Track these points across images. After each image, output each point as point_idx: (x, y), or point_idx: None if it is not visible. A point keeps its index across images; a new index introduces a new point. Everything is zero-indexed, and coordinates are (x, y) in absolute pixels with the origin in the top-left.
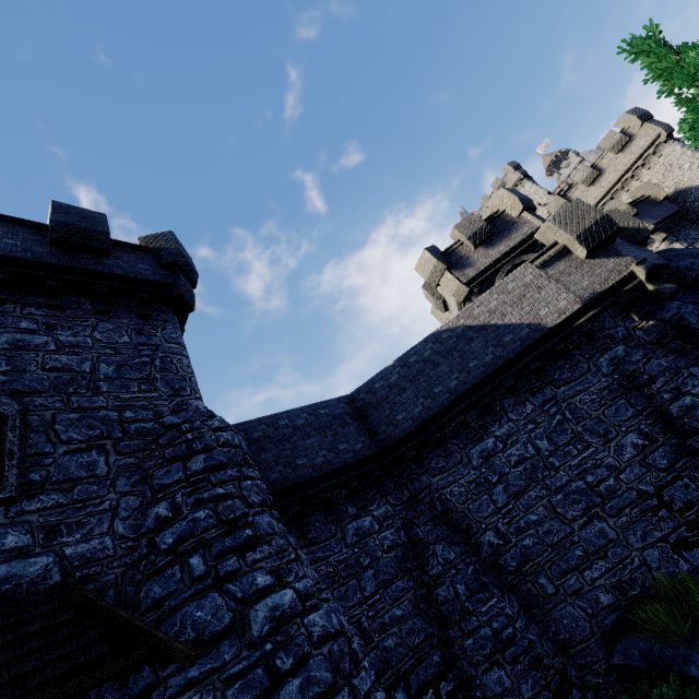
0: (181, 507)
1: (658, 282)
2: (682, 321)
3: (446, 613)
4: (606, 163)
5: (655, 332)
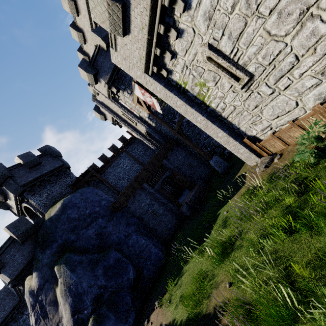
0: None
1: (20, 286)
2: None
3: None
4: None
5: None
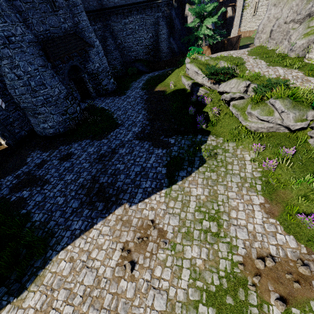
0: (80, 20)
1: (175, 2)
2: (172, 16)
3: (108, 51)
4: None
5: (168, 14)
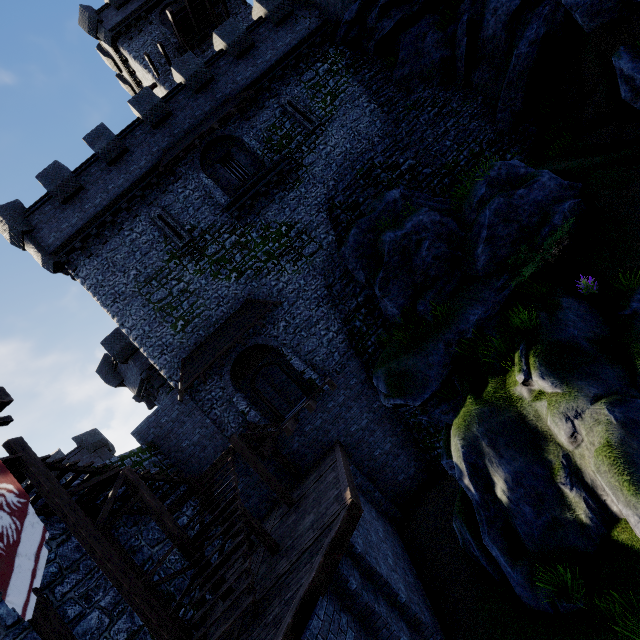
0: None
1: None
2: None
3: None
4: None
5: None
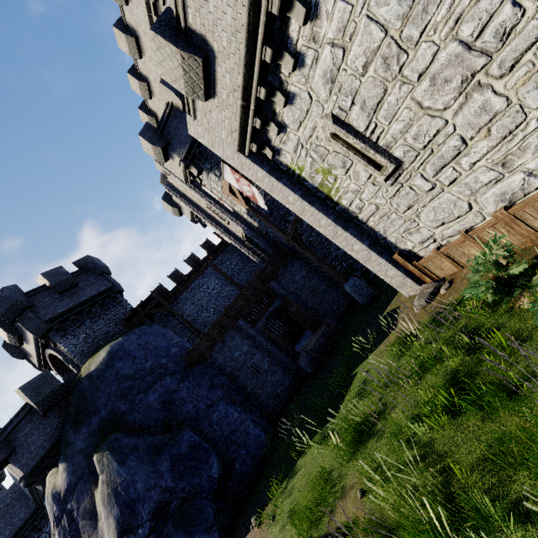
0: None
1: (38, 484)
2: None
3: None
4: (130, 18)
5: None
